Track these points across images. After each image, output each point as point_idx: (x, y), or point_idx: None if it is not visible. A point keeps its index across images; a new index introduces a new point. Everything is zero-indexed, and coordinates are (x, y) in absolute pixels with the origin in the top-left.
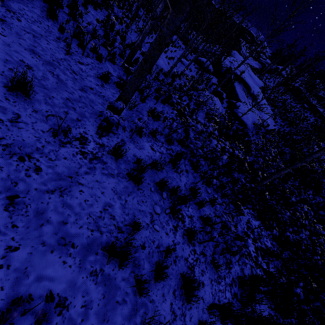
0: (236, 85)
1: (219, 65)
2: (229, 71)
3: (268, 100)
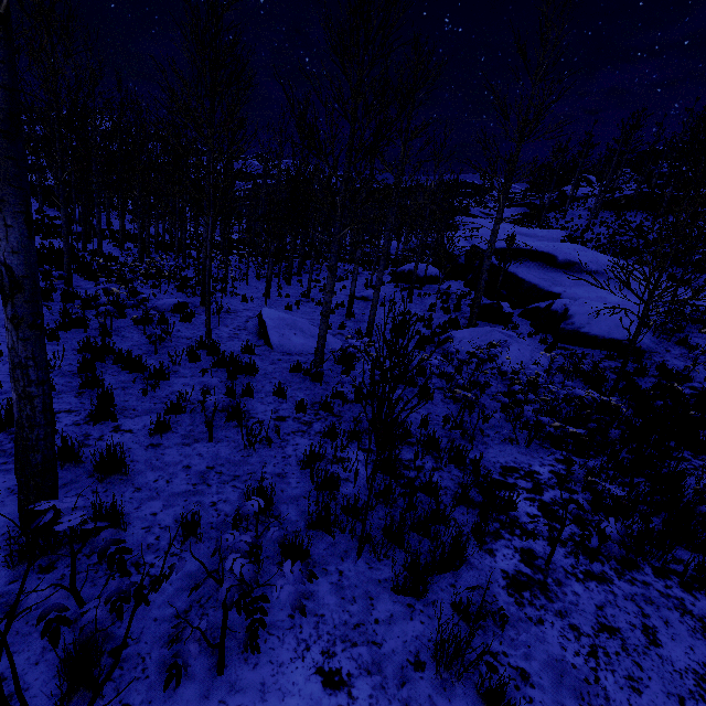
0: (515, 269)
1: (448, 258)
2: (480, 254)
3: (603, 250)
